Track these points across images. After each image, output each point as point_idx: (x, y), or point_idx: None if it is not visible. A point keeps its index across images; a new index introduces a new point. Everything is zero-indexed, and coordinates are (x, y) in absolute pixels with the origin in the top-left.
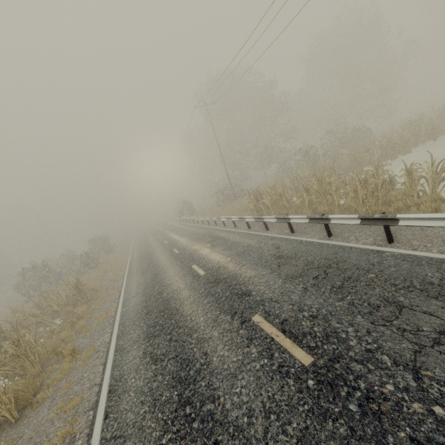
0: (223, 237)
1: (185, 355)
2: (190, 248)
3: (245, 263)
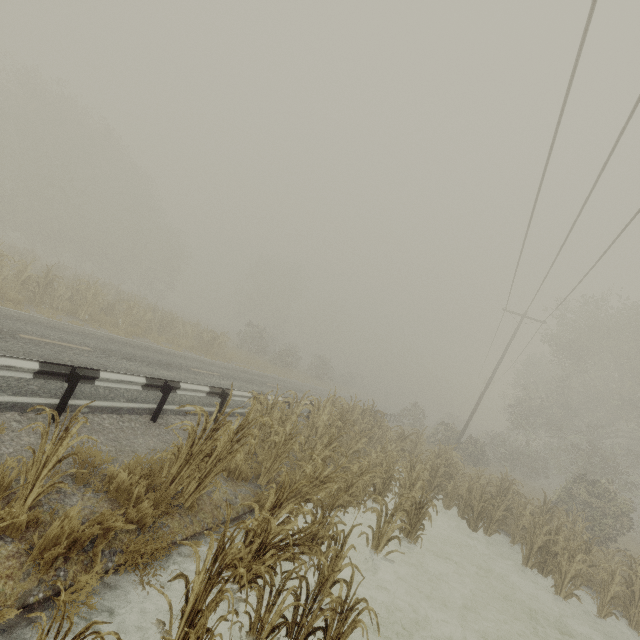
0: None
1: (76, 334)
2: (271, 388)
3: (190, 379)
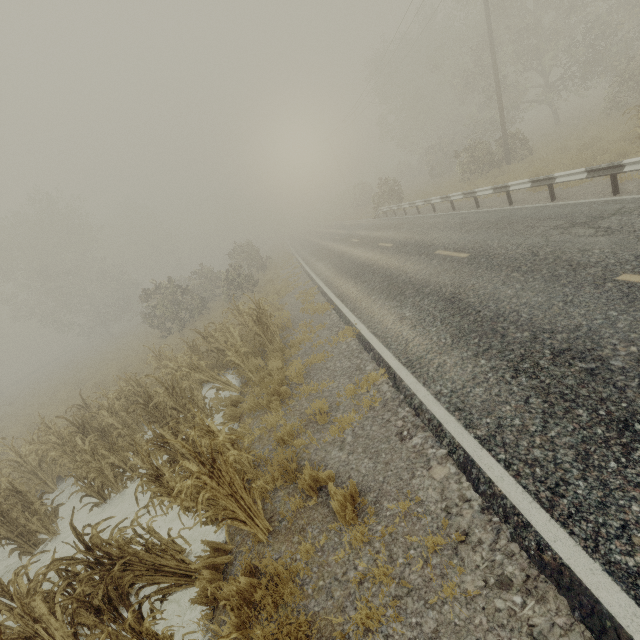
0: (622, 211)
1: None
2: (503, 244)
3: None
